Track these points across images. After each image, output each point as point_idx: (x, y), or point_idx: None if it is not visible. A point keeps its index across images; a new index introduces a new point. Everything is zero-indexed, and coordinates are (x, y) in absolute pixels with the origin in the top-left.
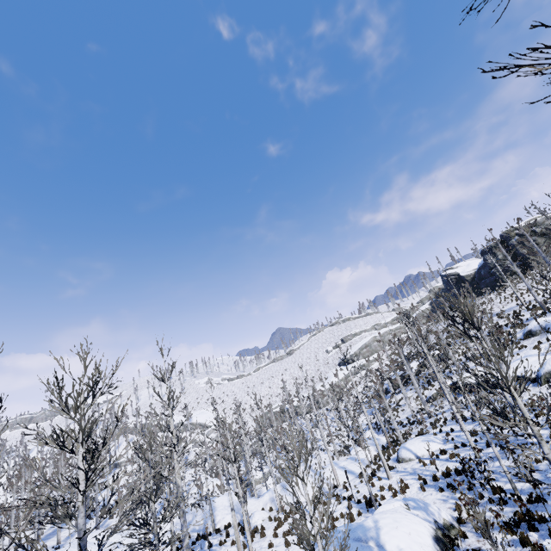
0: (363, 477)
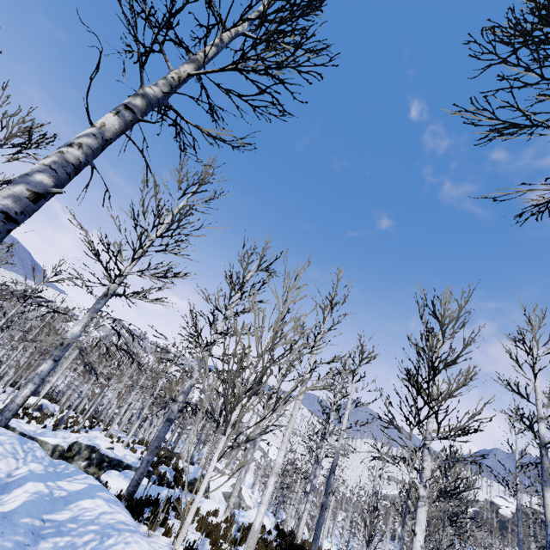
0: (332, 538)
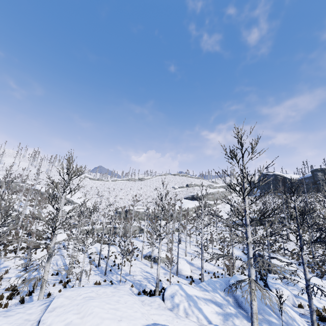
0: None
